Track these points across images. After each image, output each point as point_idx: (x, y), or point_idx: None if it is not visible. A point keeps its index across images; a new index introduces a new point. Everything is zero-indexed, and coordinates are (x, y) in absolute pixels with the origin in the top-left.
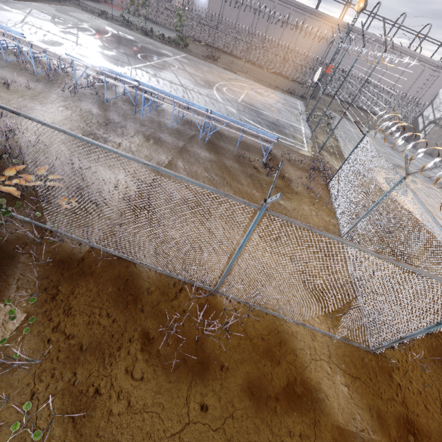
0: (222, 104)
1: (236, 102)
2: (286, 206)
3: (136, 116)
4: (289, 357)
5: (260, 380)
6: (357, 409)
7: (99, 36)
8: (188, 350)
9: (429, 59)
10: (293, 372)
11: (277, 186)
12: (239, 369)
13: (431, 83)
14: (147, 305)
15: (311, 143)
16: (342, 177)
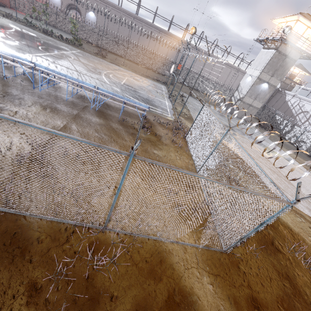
0: (109, 85)
1: (120, 84)
2: (159, 154)
3: (34, 90)
4: (168, 272)
5: (145, 300)
6: (220, 301)
7: (2, 30)
8: (79, 290)
9: (233, 65)
10: (172, 284)
11: (152, 141)
12: (127, 294)
13: (235, 79)
14: (36, 255)
15: (173, 112)
16: (193, 133)
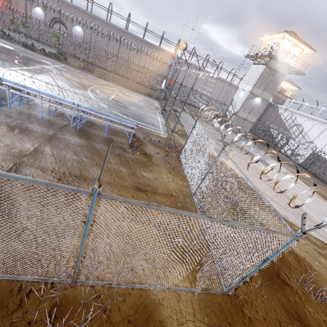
0: (95, 101)
1: (107, 100)
2: (149, 177)
3: (2, 108)
4: None
5: None
6: None
7: None
8: None
9: (225, 80)
10: None
11: (141, 162)
12: None
13: (229, 93)
14: None
15: (166, 129)
16: (187, 151)
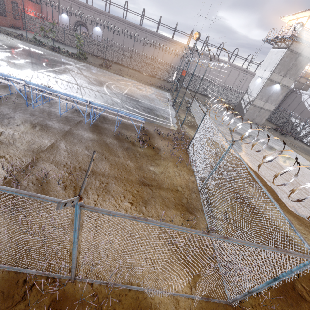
0: (109, 96)
1: (121, 95)
2: (155, 171)
3: (27, 108)
4: None
5: None
6: None
7: (10, 50)
8: None
9: (241, 67)
10: None
11: (149, 155)
12: None
13: (244, 81)
14: None
15: (176, 121)
16: (195, 144)
